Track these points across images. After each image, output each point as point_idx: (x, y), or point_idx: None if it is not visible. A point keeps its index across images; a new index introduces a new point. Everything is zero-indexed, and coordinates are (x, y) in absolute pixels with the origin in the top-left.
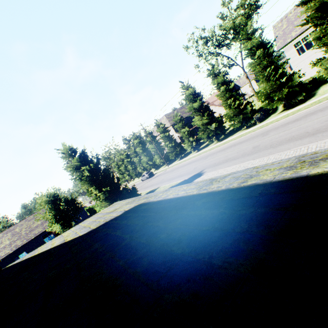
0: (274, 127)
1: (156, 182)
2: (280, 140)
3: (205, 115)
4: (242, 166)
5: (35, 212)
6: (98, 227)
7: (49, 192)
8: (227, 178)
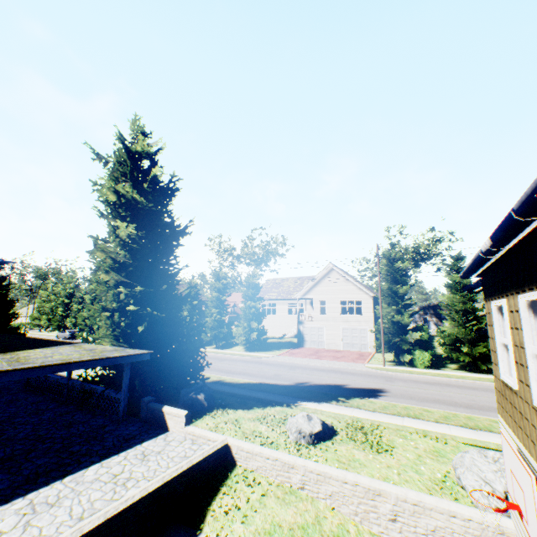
0: None
1: None
2: None
3: None
4: None
5: None
6: None
7: None
8: None
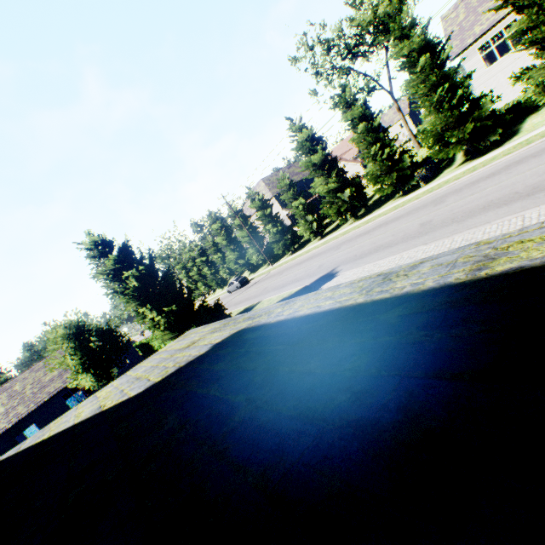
0: (453, 189)
1: (253, 294)
2: (469, 209)
3: (332, 175)
4: (406, 256)
5: (47, 356)
6: (165, 379)
7: (68, 320)
8: (423, 268)
